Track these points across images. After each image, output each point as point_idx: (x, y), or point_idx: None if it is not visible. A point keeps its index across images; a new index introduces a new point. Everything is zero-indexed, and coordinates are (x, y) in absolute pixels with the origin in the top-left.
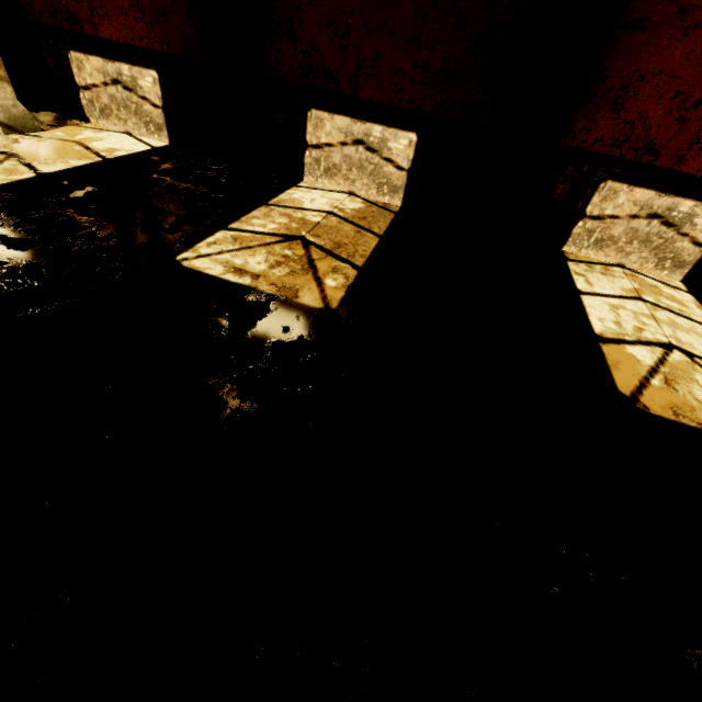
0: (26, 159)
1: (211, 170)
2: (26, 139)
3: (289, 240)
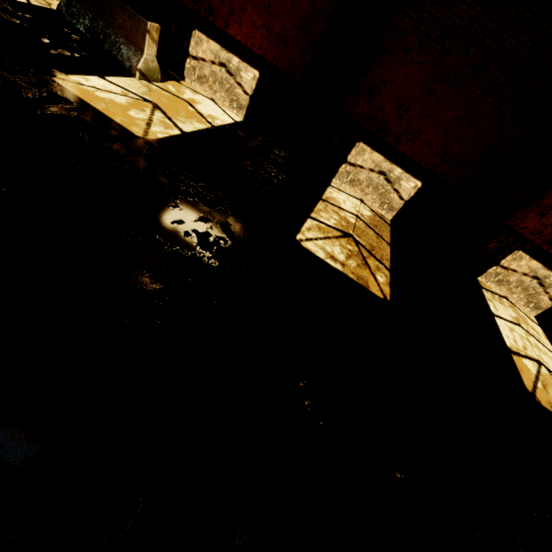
0: (166, 113)
1: (278, 156)
2: (155, 89)
3: (346, 236)
